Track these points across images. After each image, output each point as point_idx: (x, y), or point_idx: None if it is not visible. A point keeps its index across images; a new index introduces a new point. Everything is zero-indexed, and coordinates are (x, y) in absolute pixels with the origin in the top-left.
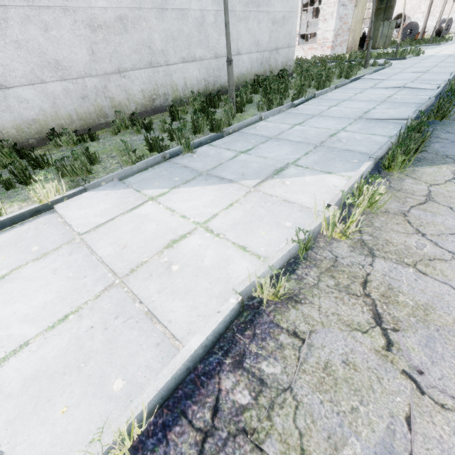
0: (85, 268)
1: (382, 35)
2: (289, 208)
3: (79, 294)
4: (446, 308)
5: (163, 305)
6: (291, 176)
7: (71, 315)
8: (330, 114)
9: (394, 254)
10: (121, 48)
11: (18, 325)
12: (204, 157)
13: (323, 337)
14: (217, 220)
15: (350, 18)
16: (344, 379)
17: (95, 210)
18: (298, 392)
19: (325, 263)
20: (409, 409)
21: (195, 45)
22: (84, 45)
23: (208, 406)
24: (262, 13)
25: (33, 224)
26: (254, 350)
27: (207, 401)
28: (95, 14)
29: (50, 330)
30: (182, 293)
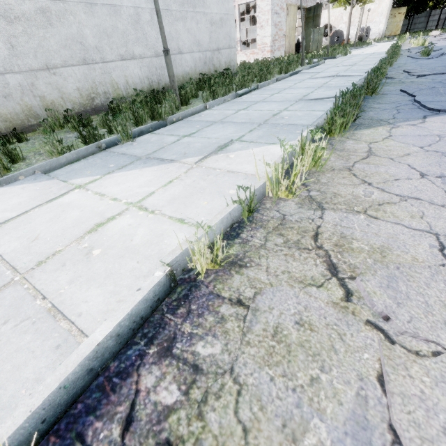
0: None
1: (313, 41)
2: (233, 177)
3: None
4: (402, 247)
5: (74, 296)
6: (235, 150)
7: None
8: (273, 99)
9: (343, 204)
10: (47, 43)
11: None
12: (145, 144)
13: (271, 297)
14: (153, 198)
15: (284, 25)
16: (299, 344)
17: (5, 205)
18: (240, 372)
19: (273, 222)
20: (380, 365)
21: (132, 42)
22: (0, 37)
23: (118, 418)
24: (199, 14)
25: None
26: (187, 331)
27: (118, 411)
28: (10, 4)
29: None
30: (101, 279)
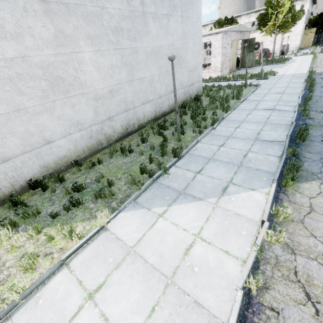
0: (147, 273)
1: (249, 60)
2: (241, 220)
3: (153, 292)
4: None
5: (201, 296)
6: (233, 193)
7: (156, 307)
8: (238, 135)
9: (304, 252)
10: (110, 106)
11: (130, 316)
12: (176, 178)
13: (288, 311)
14: (204, 232)
15: (229, 53)
16: None
17: (132, 227)
18: None
19: (272, 260)
20: None
21: (148, 94)
22: (92, 109)
23: None
24: (183, 68)
25: (99, 240)
26: (256, 321)
27: None
28: (98, 92)
29: (149, 318)
30: (207, 287)
